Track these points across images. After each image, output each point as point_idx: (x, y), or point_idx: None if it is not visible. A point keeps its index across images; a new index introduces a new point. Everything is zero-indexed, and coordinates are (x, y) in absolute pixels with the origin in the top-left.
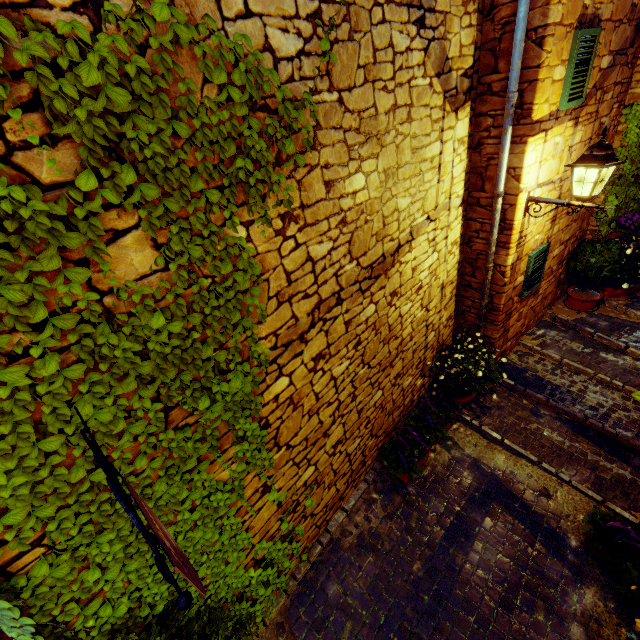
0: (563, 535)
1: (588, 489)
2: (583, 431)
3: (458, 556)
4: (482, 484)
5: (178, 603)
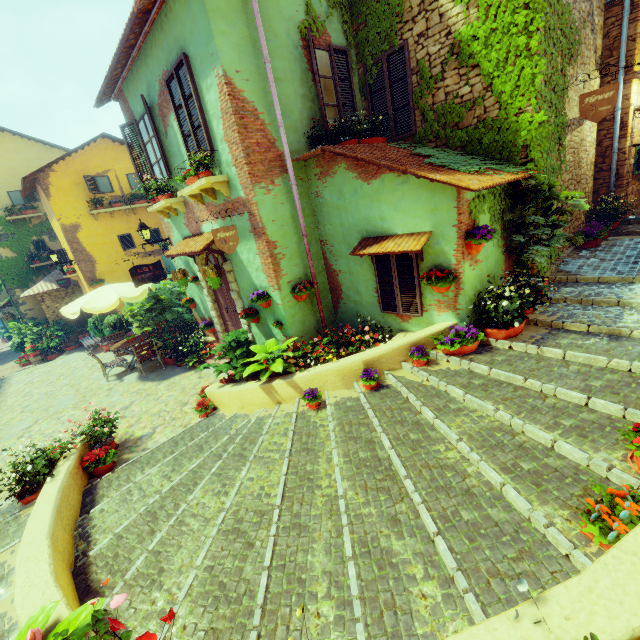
0: None
1: None
2: None
3: None
4: (639, 242)
5: (638, 63)
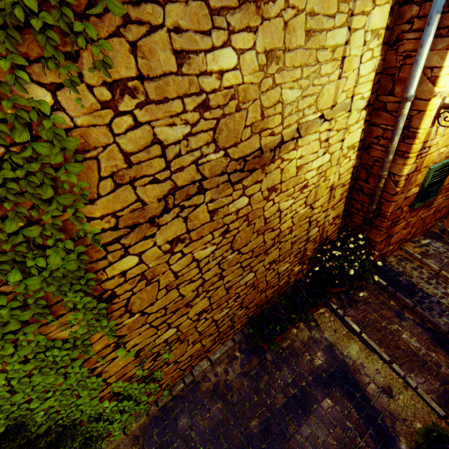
0: (395, 436)
1: (433, 400)
2: (443, 343)
3: (291, 425)
4: (331, 367)
5: None
